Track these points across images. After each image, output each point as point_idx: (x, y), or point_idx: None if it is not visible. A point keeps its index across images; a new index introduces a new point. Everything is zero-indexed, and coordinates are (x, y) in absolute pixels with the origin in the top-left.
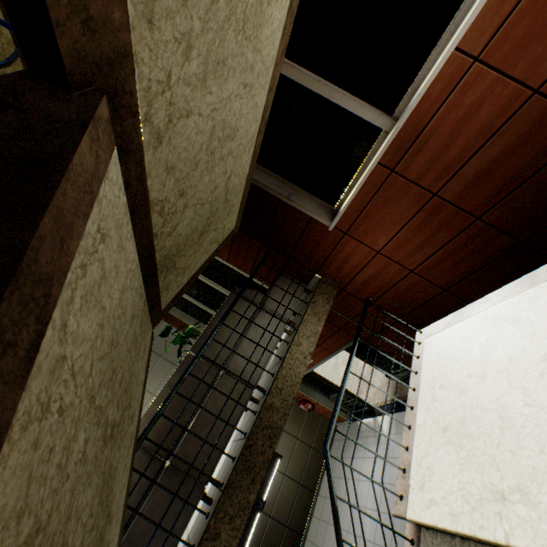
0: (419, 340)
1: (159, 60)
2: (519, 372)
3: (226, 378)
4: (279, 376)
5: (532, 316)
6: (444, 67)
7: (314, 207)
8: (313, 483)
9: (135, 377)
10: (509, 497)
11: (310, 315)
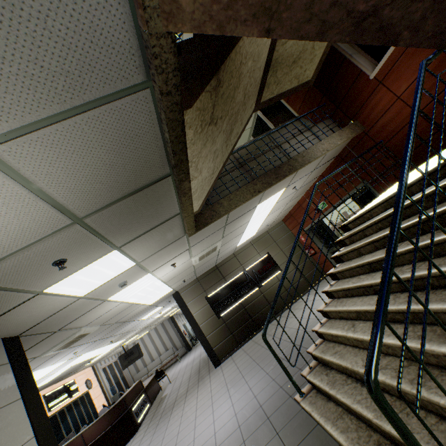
0: None
1: None
2: None
3: (277, 150)
4: (305, 151)
5: None
6: None
7: (365, 63)
8: (295, 295)
9: (248, 105)
10: None
11: (336, 135)
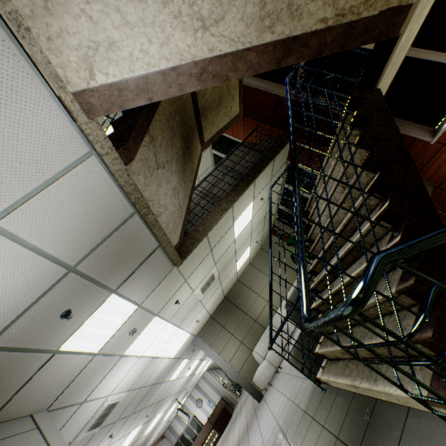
0: None
1: (386, 73)
2: None
3: None
4: None
5: None
6: None
7: (417, 131)
8: None
9: None
10: None
11: None
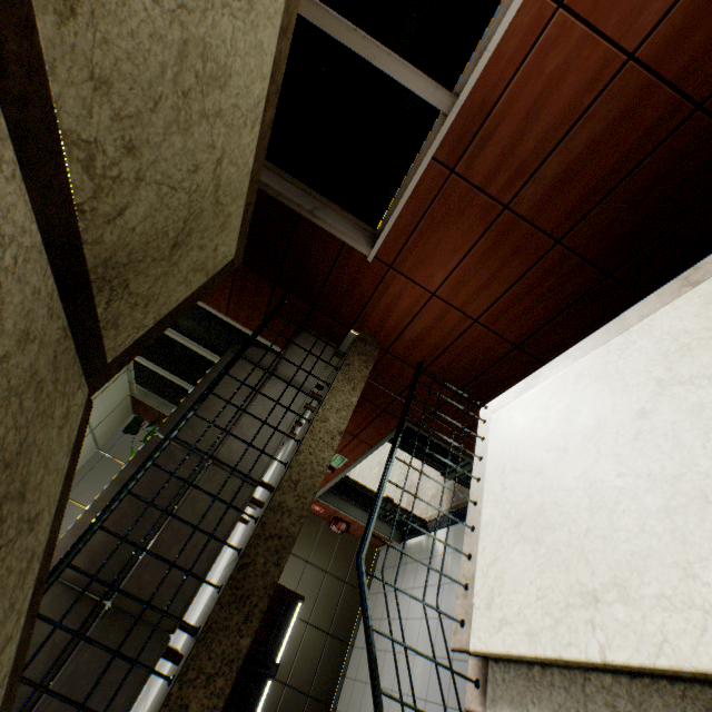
0: (484, 418)
1: None
2: (609, 436)
3: (213, 471)
4: (295, 463)
5: (621, 367)
6: (521, 15)
7: (348, 228)
8: (347, 631)
9: (38, 452)
10: (604, 596)
11: (342, 382)
